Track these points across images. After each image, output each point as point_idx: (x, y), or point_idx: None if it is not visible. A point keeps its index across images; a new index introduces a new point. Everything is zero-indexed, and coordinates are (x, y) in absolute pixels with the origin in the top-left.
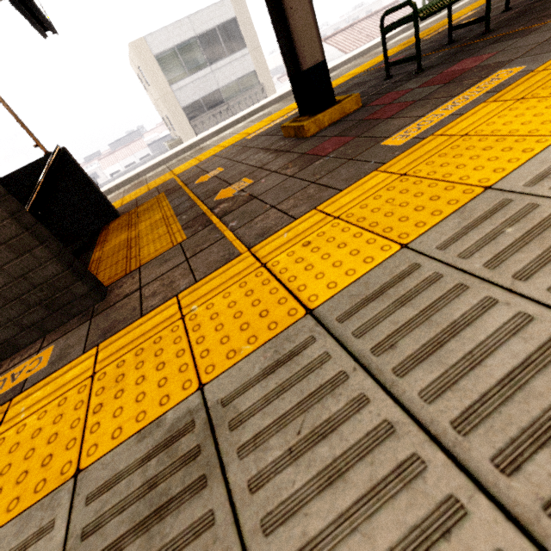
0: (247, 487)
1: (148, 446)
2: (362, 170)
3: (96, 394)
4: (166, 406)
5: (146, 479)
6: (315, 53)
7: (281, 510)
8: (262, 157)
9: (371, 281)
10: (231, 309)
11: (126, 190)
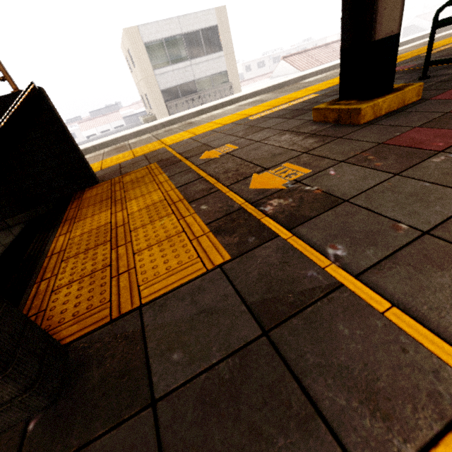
0: None
1: None
2: None
3: None
4: None
5: None
6: (393, 22)
7: None
8: (295, 139)
9: None
10: None
11: (106, 153)
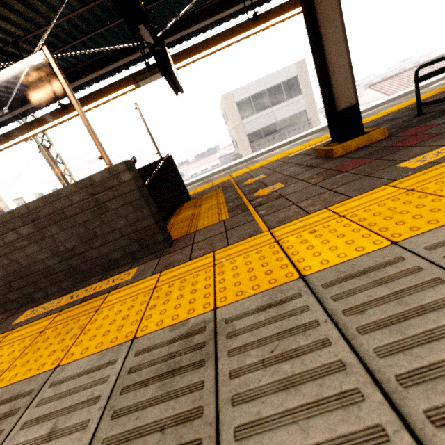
0: (228, 374)
1: (175, 334)
2: (374, 184)
3: (153, 299)
4: (191, 315)
5: (170, 352)
6: (350, 99)
7: (247, 394)
8: (295, 169)
9: (357, 264)
10: (246, 266)
11: (198, 185)
